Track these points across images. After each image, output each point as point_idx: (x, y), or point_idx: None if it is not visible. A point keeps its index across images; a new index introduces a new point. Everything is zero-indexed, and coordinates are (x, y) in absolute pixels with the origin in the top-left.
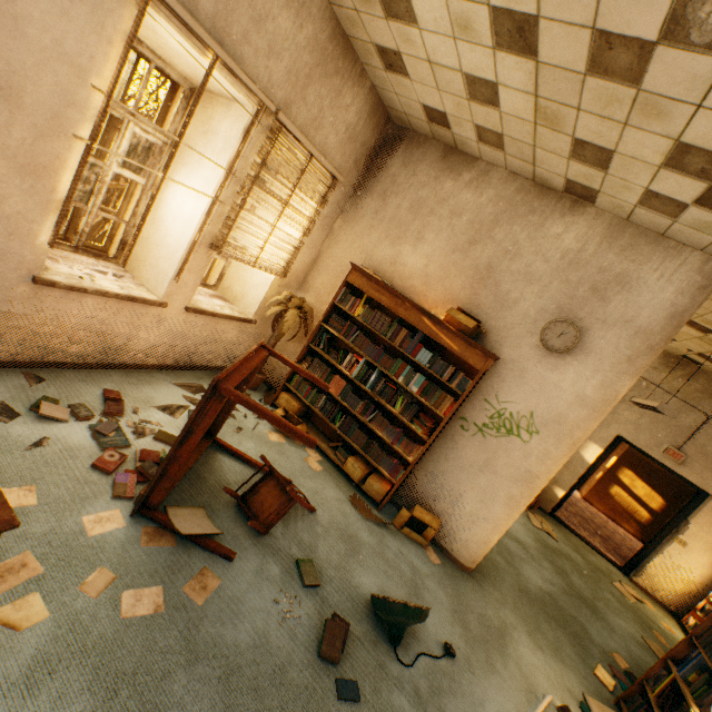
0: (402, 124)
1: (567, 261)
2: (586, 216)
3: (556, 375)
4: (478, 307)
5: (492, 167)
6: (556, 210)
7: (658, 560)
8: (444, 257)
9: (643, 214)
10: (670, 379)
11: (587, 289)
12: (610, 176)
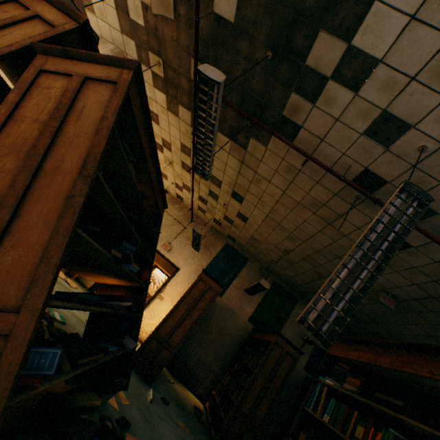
0: None
1: None
2: None
3: None
4: None
5: None
6: None
7: (147, 311)
8: None
9: (90, 17)
10: (172, 209)
11: None
12: None
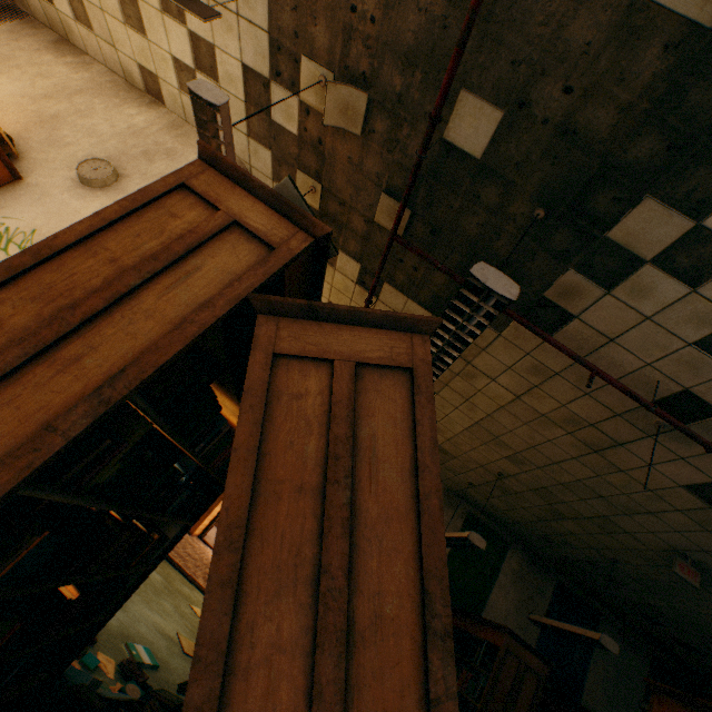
0: (24, 7)
1: (132, 132)
2: (160, 112)
3: (82, 203)
4: (26, 139)
5: (97, 63)
6: (138, 102)
7: None
8: (10, 97)
9: (188, 103)
10: None
11: (141, 152)
12: (152, 44)
